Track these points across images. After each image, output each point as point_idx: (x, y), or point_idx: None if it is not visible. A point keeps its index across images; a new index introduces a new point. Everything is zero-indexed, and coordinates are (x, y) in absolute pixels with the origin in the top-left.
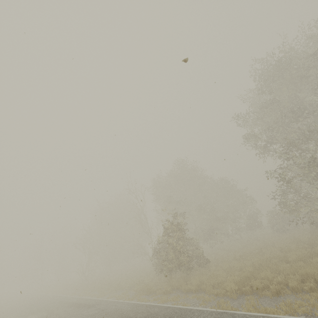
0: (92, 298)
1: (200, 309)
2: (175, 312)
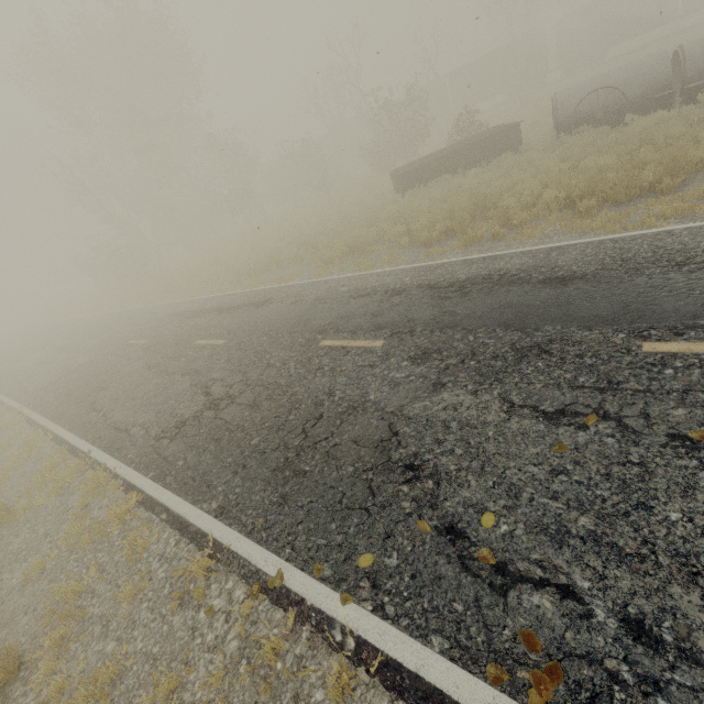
0: None
1: None
2: None
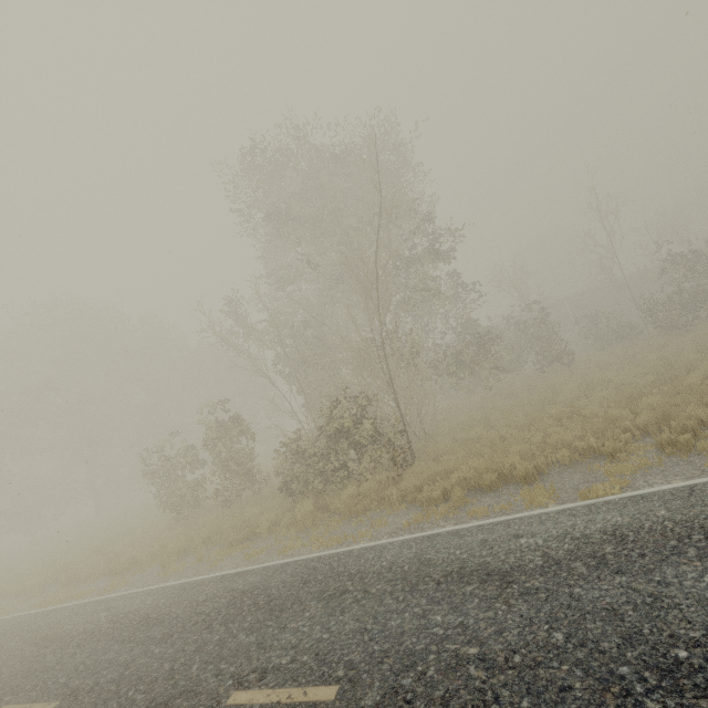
0: None
1: None
2: None
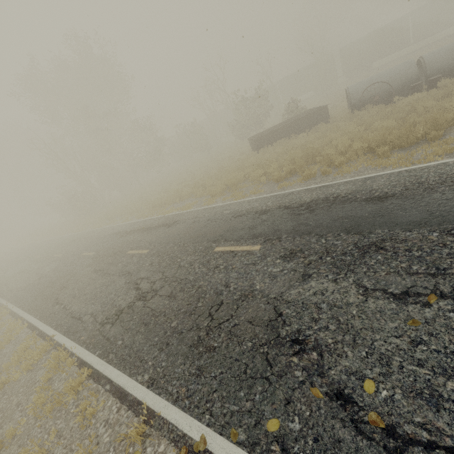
0: None
1: None
2: None
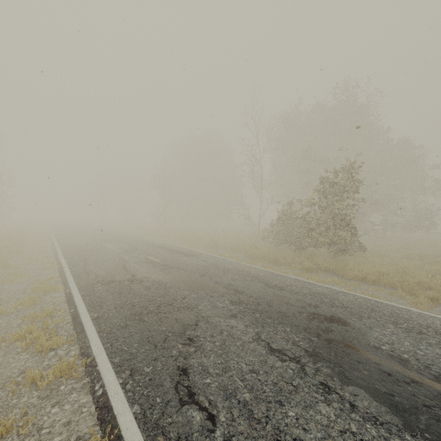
0: (182, 247)
1: (433, 315)
2: (375, 305)
